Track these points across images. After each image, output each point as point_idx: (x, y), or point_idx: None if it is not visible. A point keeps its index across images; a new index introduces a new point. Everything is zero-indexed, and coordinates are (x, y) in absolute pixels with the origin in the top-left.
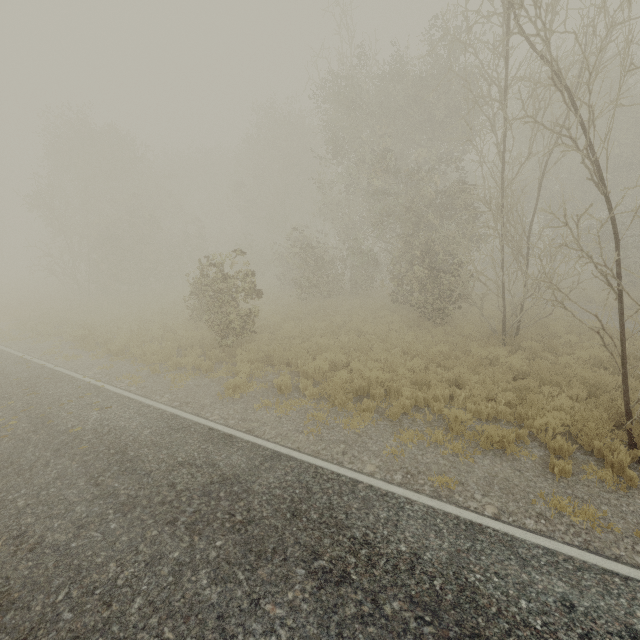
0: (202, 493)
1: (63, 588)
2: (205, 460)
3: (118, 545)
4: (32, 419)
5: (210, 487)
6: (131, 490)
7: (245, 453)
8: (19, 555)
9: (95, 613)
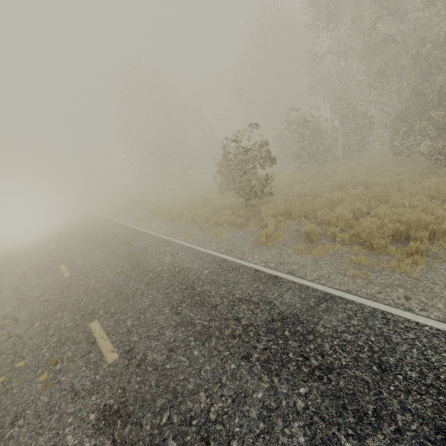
0: (266, 330)
1: (165, 410)
2: (260, 298)
3: (203, 374)
4: (131, 262)
5: (272, 324)
6: (204, 321)
7: (295, 293)
8: (130, 369)
9: None
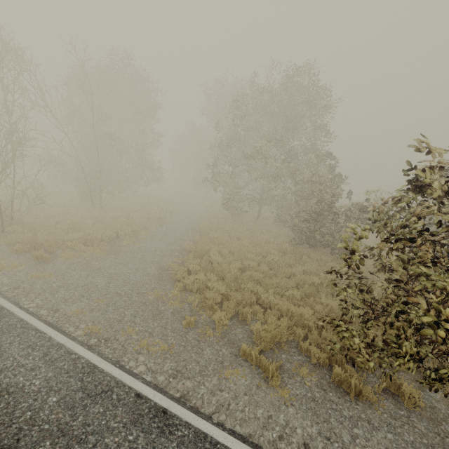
0: None
1: None
2: None
3: None
4: None
5: None
6: None
7: None
8: None
9: None
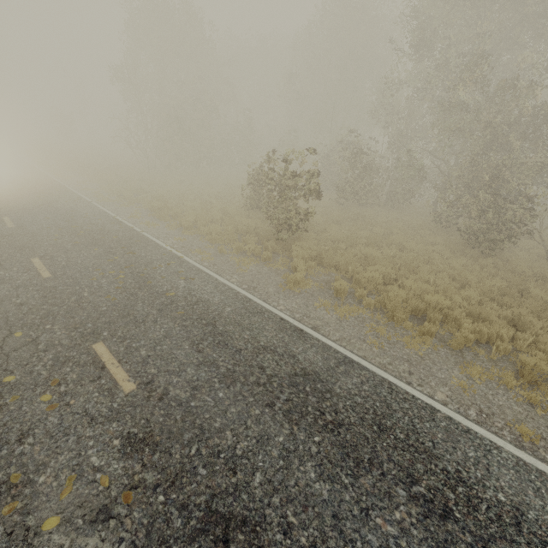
0: (290, 383)
1: (193, 443)
2: (284, 350)
3: (229, 415)
4: (135, 276)
5: (295, 379)
6: (228, 364)
7: (319, 351)
8: (152, 401)
9: (224, 476)
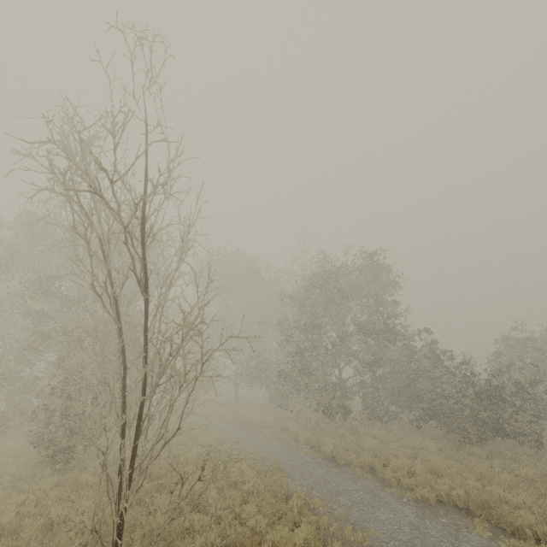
0: None
1: None
2: None
3: None
4: None
5: None
6: None
7: None
8: None
9: None
